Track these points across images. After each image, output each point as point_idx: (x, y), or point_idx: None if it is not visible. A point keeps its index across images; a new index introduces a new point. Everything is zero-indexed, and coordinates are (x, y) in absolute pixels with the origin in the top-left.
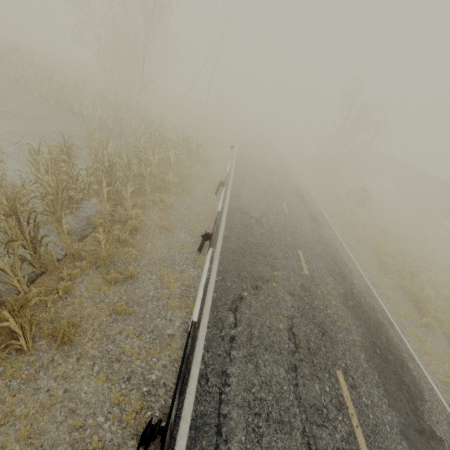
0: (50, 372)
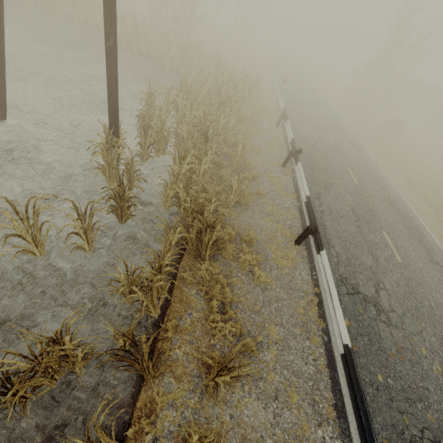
0: (244, 215)
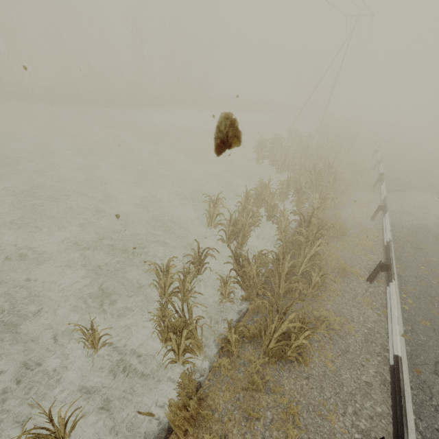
0: None
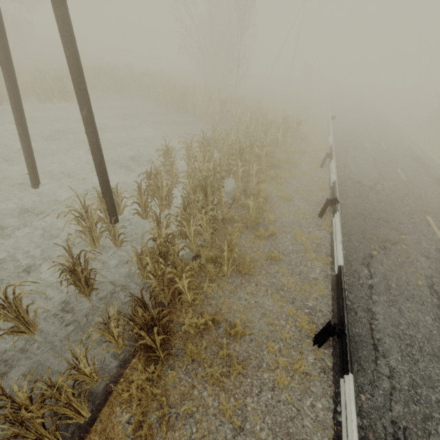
0: (243, 289)
